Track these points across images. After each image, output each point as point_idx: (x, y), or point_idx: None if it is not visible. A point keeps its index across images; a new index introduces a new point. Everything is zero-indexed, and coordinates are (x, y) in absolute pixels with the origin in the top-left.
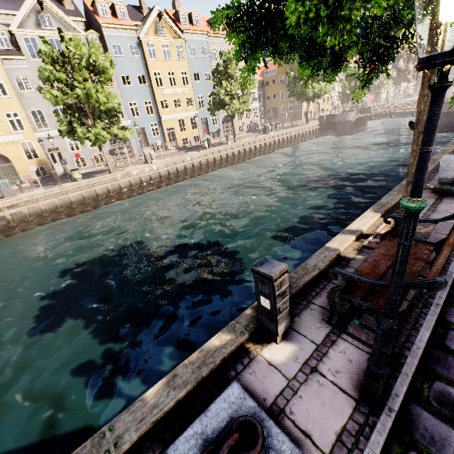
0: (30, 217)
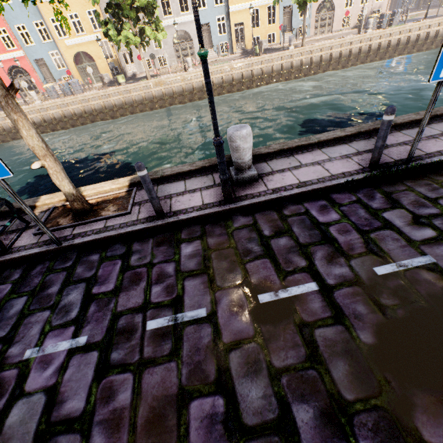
0: (85, 114)
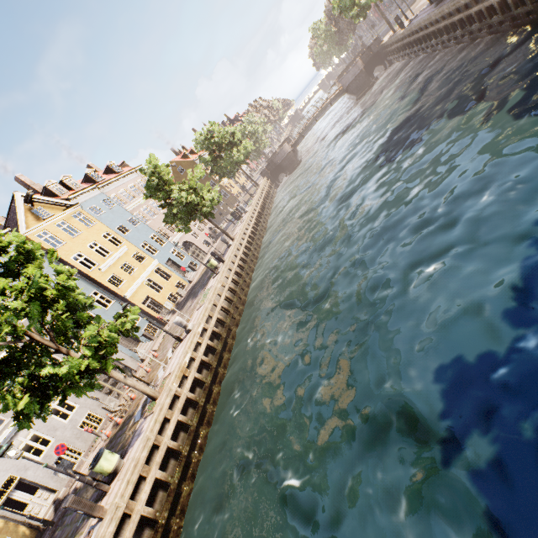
0: None
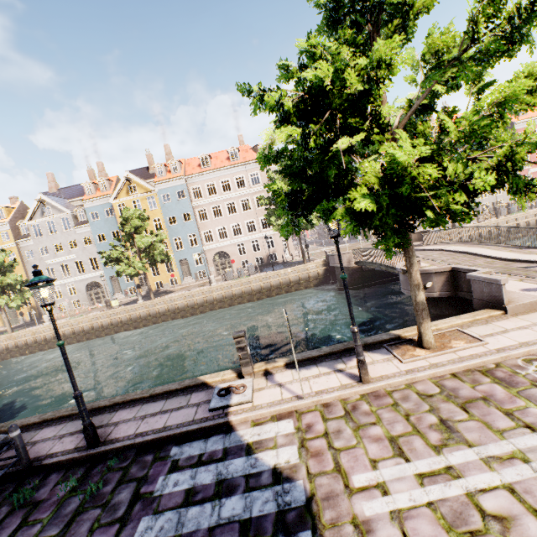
0: None
